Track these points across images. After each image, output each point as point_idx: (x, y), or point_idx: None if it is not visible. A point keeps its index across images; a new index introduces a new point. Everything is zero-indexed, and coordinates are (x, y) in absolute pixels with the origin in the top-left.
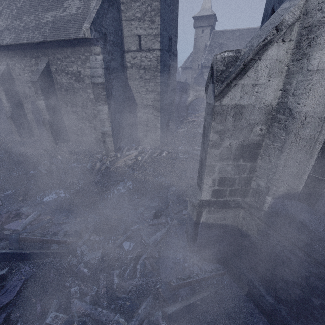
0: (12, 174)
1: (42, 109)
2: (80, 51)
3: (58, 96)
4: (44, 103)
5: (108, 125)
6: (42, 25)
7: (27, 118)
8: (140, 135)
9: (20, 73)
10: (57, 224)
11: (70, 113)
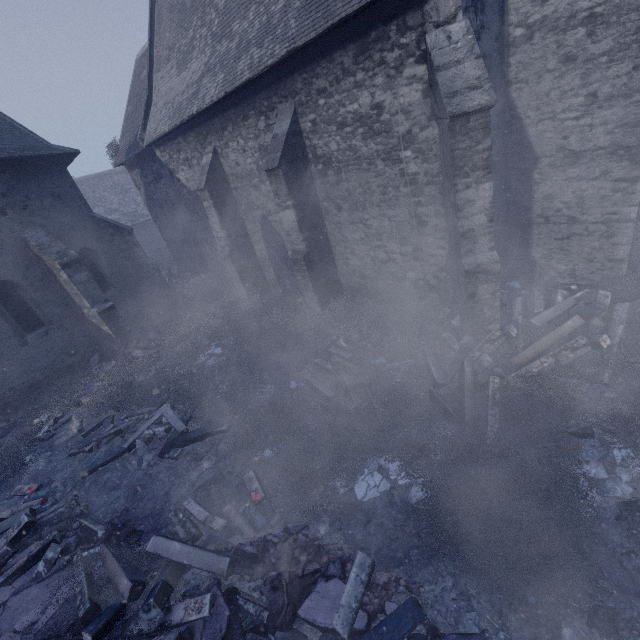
0: (259, 392)
1: (289, 231)
2: (384, 39)
3: (318, 190)
4: (295, 215)
5: (487, 244)
6: (278, 16)
7: (254, 253)
8: (540, 254)
9: (236, 161)
10: (450, 637)
11: (346, 227)
